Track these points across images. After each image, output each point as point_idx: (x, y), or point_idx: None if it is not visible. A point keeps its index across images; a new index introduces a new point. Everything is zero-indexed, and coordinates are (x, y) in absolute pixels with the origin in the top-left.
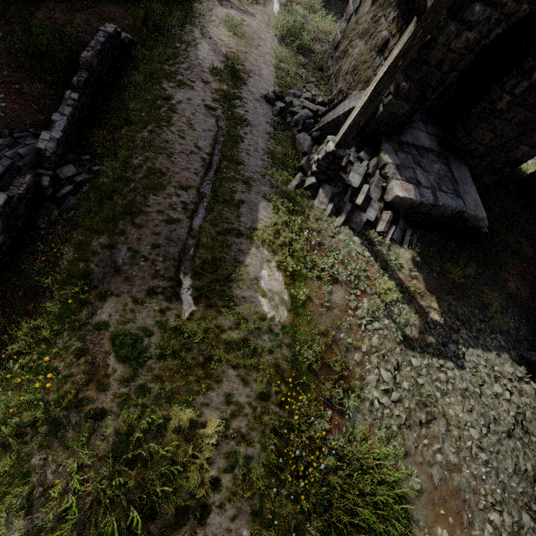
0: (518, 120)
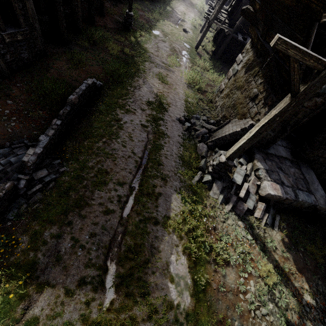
0: None
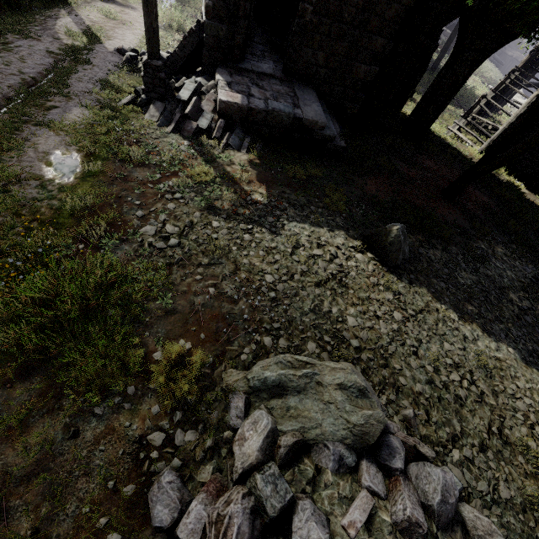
0: (336, 33)
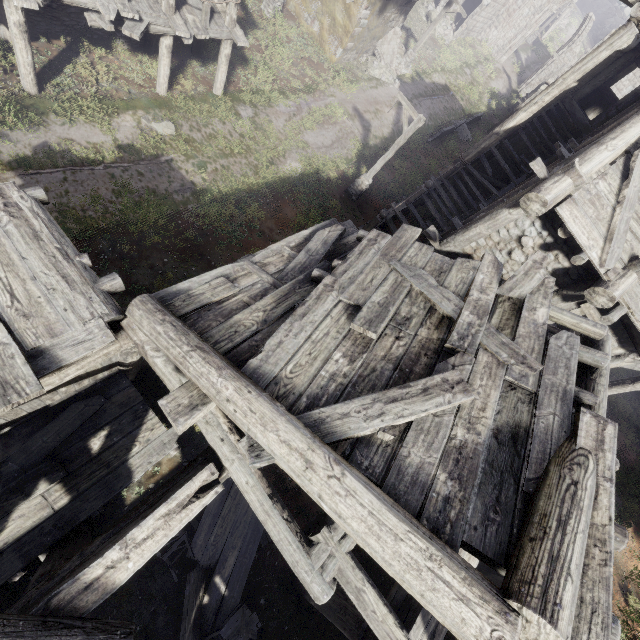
0: None
